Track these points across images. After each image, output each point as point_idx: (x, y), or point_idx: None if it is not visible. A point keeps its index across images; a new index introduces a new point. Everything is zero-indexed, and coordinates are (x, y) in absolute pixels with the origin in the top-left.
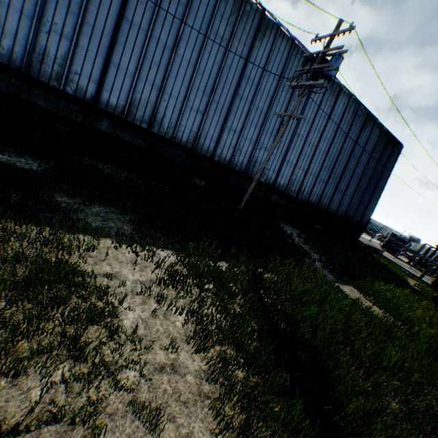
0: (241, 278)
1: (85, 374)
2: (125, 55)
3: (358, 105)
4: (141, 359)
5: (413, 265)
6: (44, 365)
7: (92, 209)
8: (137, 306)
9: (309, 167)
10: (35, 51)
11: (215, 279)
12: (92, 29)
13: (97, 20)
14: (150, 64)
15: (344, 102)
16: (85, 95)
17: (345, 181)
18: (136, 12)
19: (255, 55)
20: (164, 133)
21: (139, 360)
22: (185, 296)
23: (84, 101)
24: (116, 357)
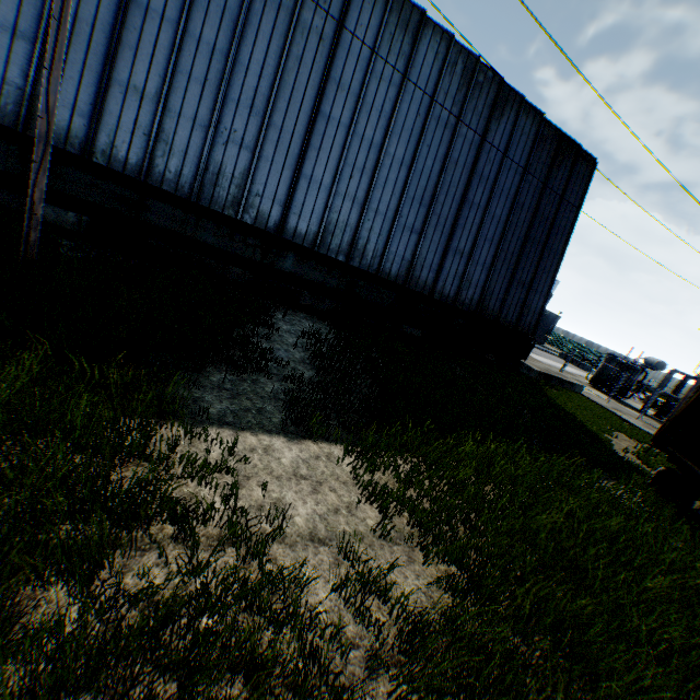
0: None
1: None
2: None
3: (476, 62)
4: None
5: (655, 416)
6: None
7: None
8: None
9: (369, 194)
10: None
11: None
12: None
13: None
14: None
15: (438, 52)
16: None
17: (468, 233)
18: None
19: None
20: None
21: None
22: None
23: None
24: None
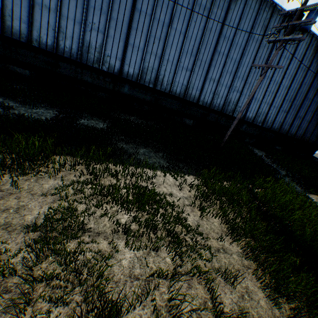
0: (245, 193)
1: (185, 251)
2: (137, 36)
3: None
4: (206, 244)
5: None
6: (167, 246)
7: (139, 150)
8: (190, 213)
9: (273, 101)
10: (84, 45)
11: (226, 194)
12: (116, 22)
13: (118, 15)
14: (153, 40)
15: (306, 42)
16: (114, 70)
17: (303, 109)
18: (143, 2)
19: (230, 16)
20: (164, 89)
21: (207, 245)
22: (212, 206)
23: (114, 75)
24: (193, 243)
